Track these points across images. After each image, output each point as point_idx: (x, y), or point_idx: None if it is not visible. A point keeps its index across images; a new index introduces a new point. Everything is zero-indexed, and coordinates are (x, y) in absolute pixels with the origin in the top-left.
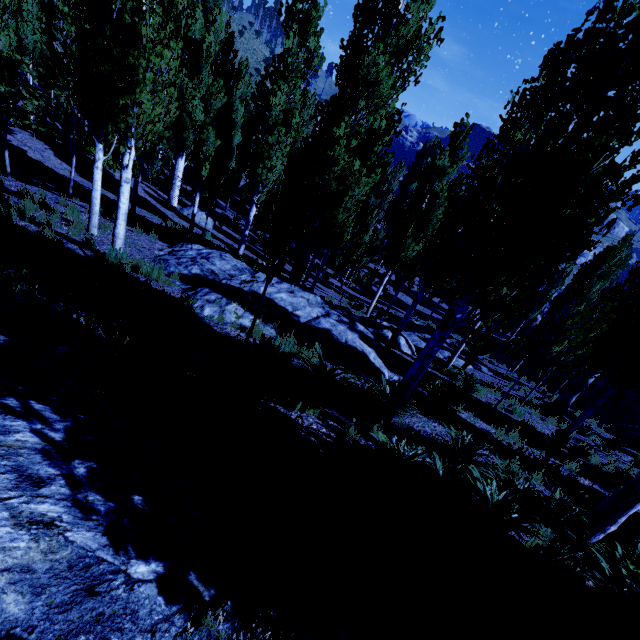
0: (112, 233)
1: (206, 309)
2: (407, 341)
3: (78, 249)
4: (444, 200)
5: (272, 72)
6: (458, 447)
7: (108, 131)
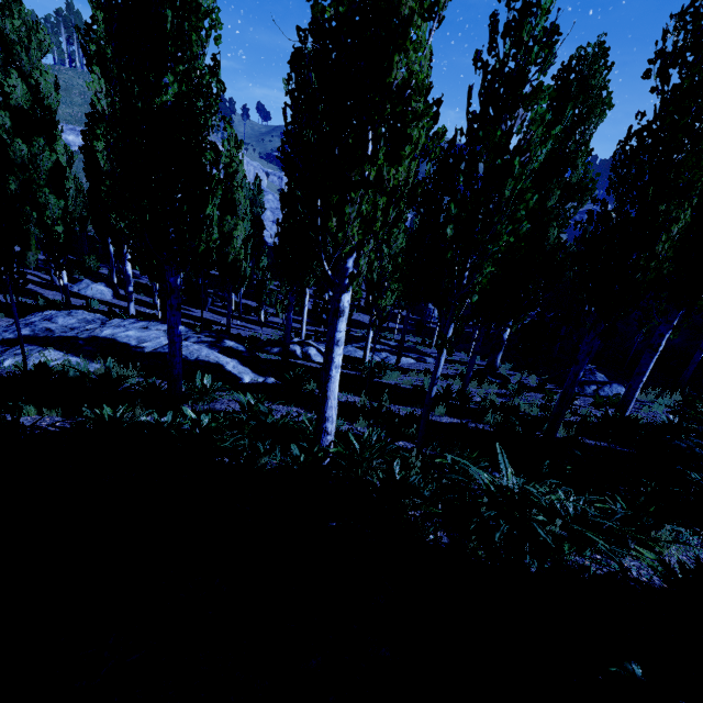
0: None
1: (7, 361)
2: (319, 350)
3: None
4: None
5: (96, 119)
6: (245, 410)
7: None
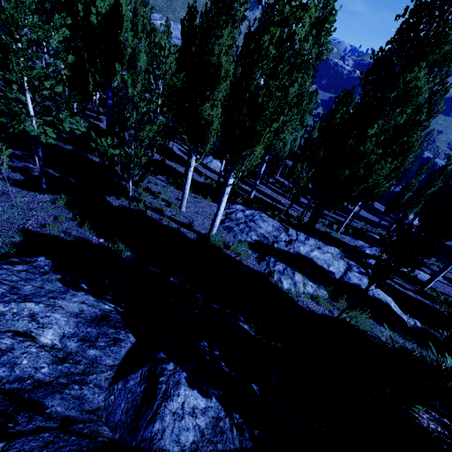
0: (212, 224)
1: (283, 282)
2: None
3: (187, 232)
4: (417, 148)
5: None
6: None
7: (201, 148)
